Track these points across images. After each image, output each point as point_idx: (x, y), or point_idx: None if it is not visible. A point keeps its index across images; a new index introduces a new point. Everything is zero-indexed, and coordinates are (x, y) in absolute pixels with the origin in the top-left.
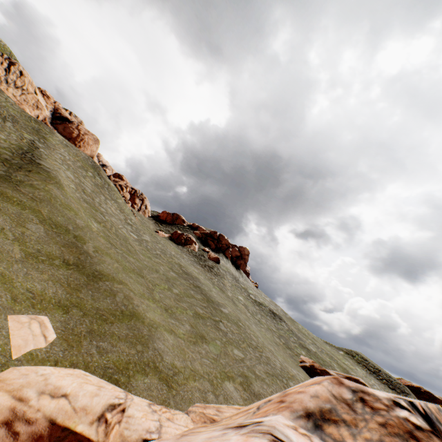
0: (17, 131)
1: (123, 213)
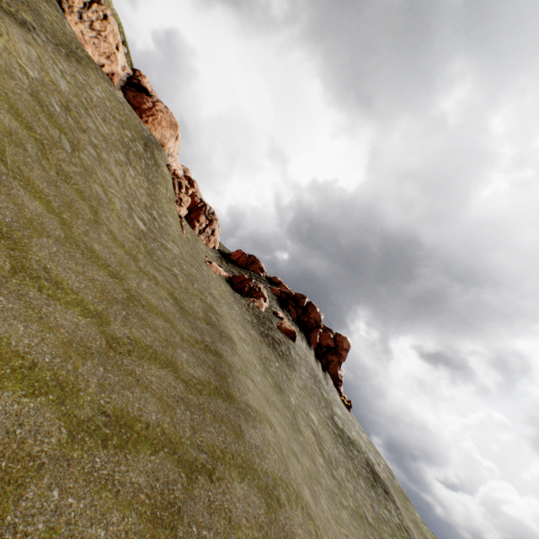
0: (11, 1)
1: (152, 200)
